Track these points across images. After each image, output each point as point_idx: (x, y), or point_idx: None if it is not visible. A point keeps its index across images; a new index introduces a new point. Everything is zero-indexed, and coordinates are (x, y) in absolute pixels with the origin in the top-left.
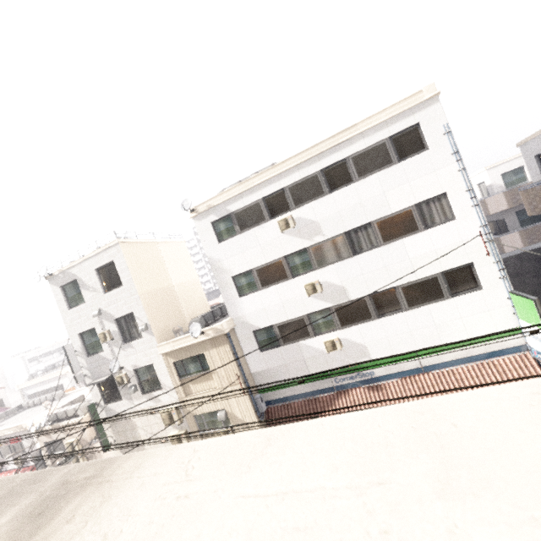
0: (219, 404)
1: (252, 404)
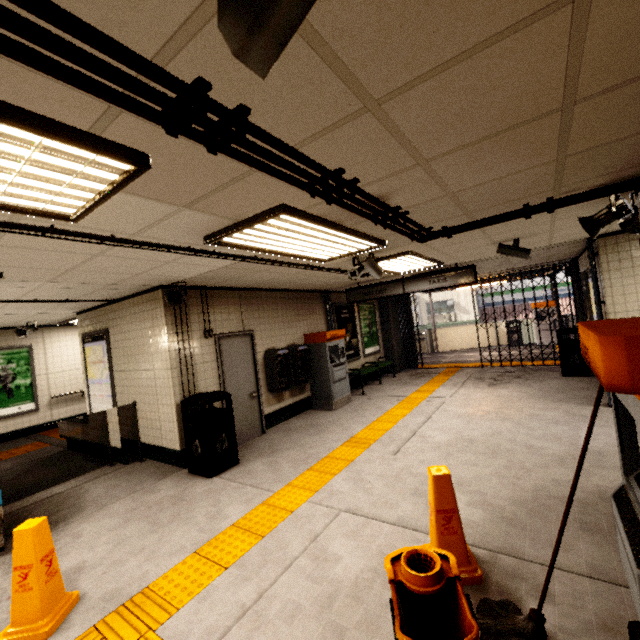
0: (449, 296)
1: (475, 298)
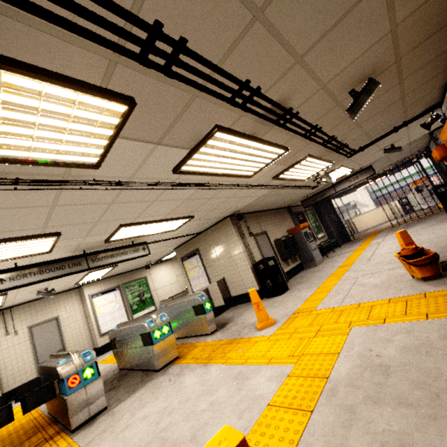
0: (350, 199)
1: (368, 195)
